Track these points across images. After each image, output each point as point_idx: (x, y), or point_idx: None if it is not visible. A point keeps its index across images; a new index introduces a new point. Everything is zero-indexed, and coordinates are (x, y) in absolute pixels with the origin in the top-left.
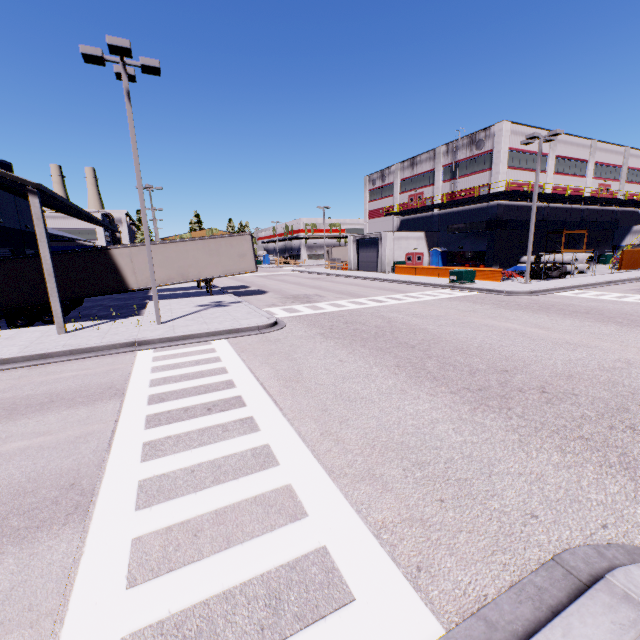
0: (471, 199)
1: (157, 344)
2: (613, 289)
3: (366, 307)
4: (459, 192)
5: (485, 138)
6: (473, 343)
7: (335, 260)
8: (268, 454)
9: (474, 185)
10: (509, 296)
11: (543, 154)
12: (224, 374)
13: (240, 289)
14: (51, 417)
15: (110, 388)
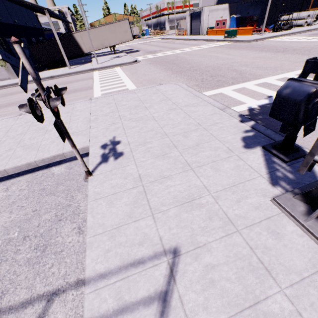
0: None
1: (98, 69)
2: (301, 35)
3: (175, 53)
4: None
5: None
6: (195, 61)
7: (180, 29)
8: (123, 82)
9: None
10: (243, 43)
11: None
12: (117, 74)
13: (129, 51)
14: (79, 82)
15: (89, 78)
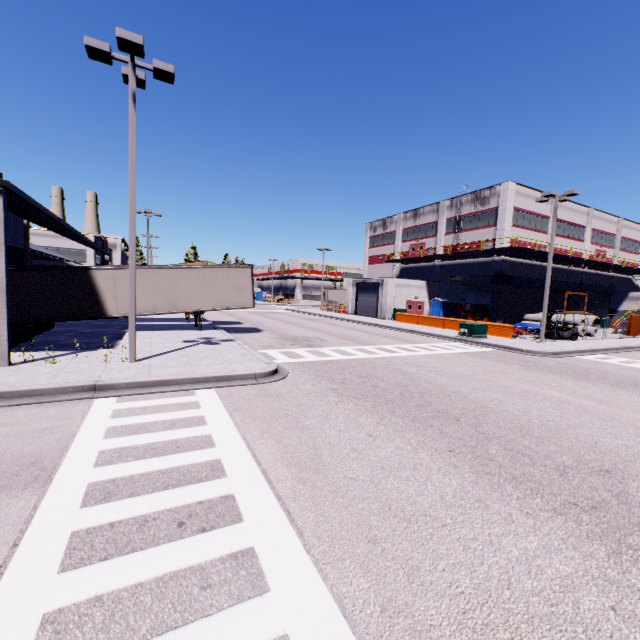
0: (477, 252)
1: (124, 390)
2: (636, 356)
3: (377, 357)
4: (462, 245)
5: (490, 196)
6: (531, 418)
7: (332, 302)
8: None
9: (478, 239)
10: (530, 356)
11: (545, 216)
12: (209, 448)
13: (232, 325)
14: None
15: (33, 464)
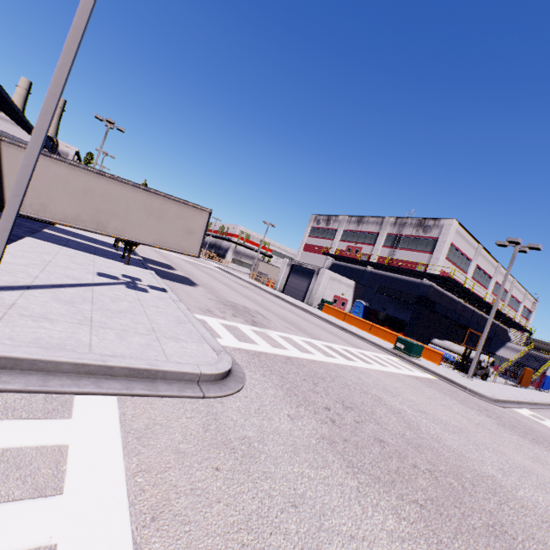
0: (412, 271)
1: None
2: None
3: (338, 364)
4: (396, 260)
5: (433, 226)
6: None
7: (262, 274)
8: None
9: (412, 260)
10: (477, 398)
11: (469, 258)
12: None
13: (164, 268)
14: None
15: None
